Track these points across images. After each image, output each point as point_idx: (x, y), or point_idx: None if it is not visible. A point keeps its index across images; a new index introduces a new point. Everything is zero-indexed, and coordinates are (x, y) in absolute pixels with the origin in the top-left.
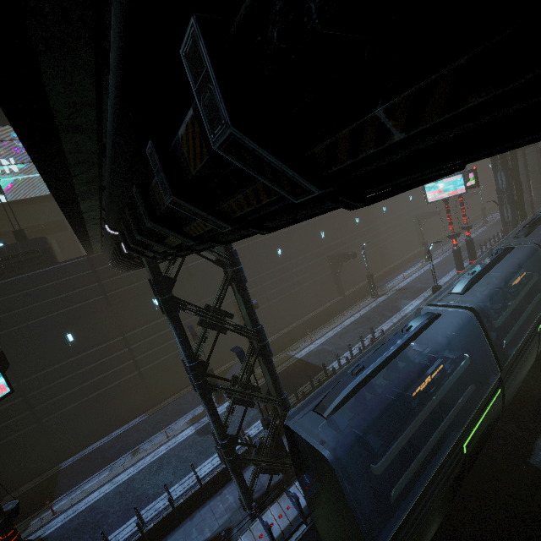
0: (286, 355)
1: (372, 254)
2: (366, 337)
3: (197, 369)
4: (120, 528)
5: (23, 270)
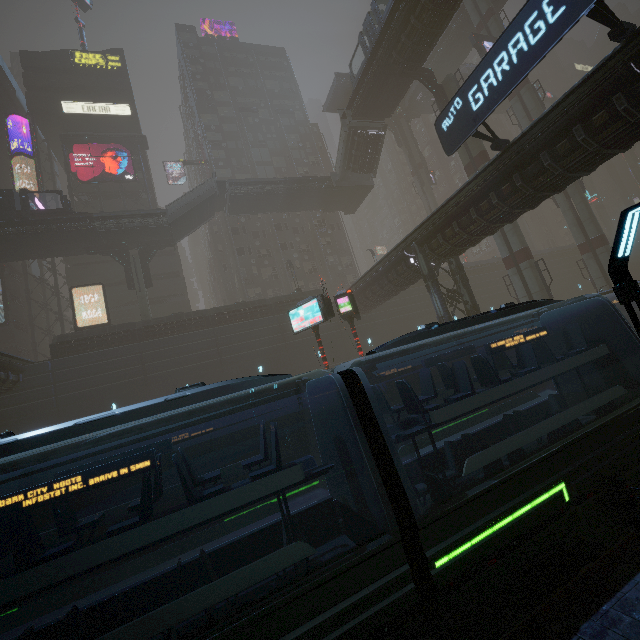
0: None
1: None
2: None
3: None
4: None
5: None
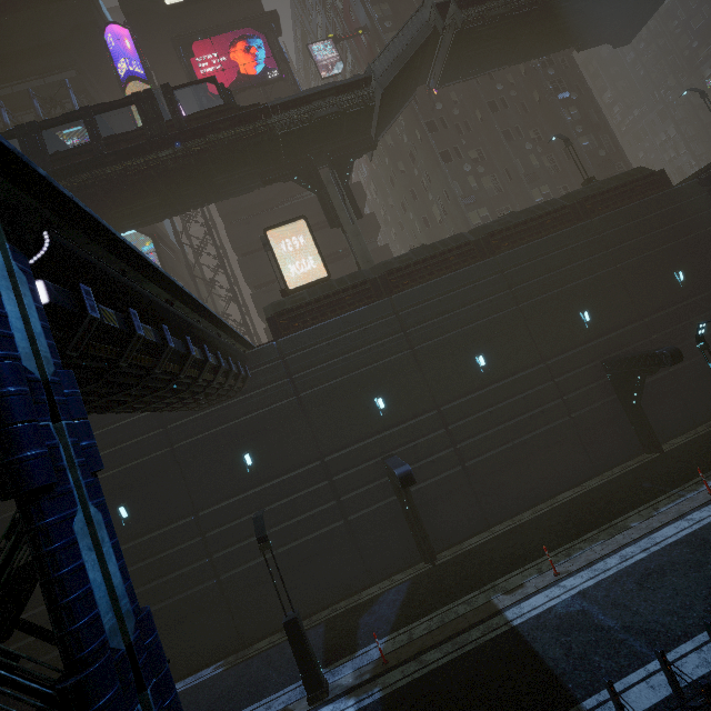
0: (487, 603)
1: None
2: None
3: None
4: None
5: None
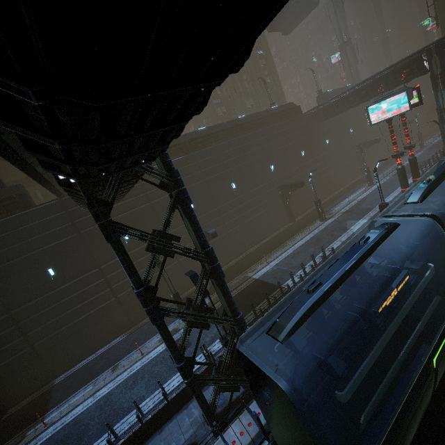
0: (245, 276)
1: (318, 183)
2: (317, 256)
3: (144, 295)
4: (98, 441)
5: (2, 214)
